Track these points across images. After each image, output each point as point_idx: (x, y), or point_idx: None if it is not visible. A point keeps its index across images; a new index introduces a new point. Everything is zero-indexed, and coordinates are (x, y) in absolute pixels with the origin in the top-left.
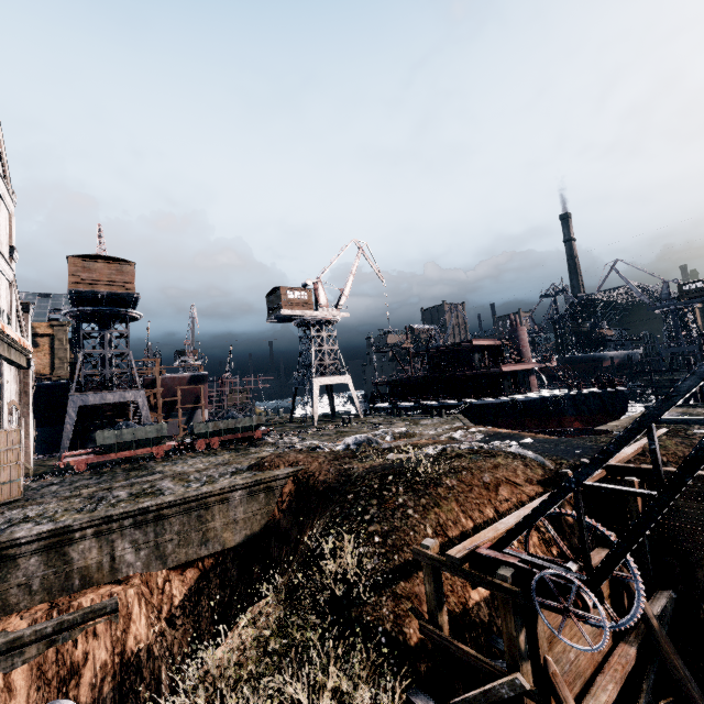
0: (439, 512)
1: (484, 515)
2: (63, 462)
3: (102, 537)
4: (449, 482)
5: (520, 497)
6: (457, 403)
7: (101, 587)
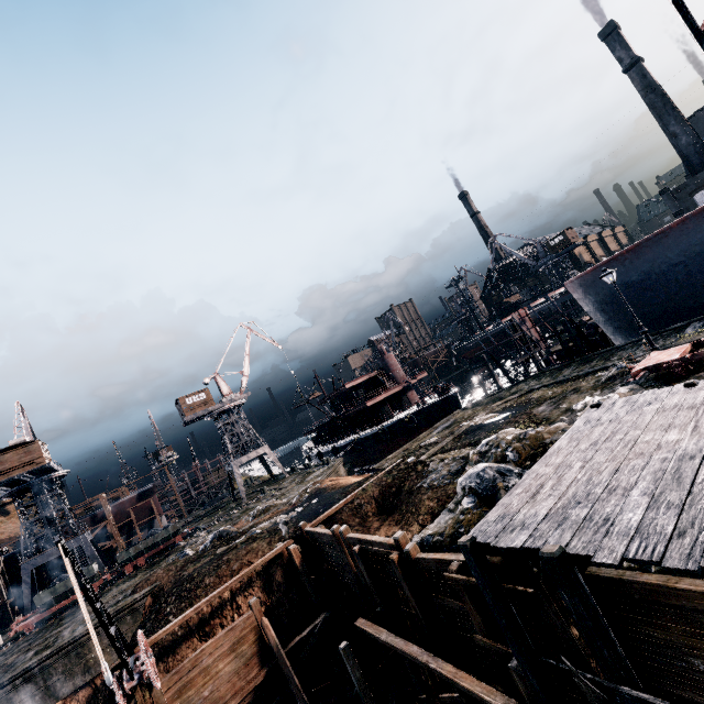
0: (190, 609)
1: (222, 599)
2: (15, 630)
3: (2, 699)
4: (207, 580)
5: (251, 575)
6: (351, 440)
7: None
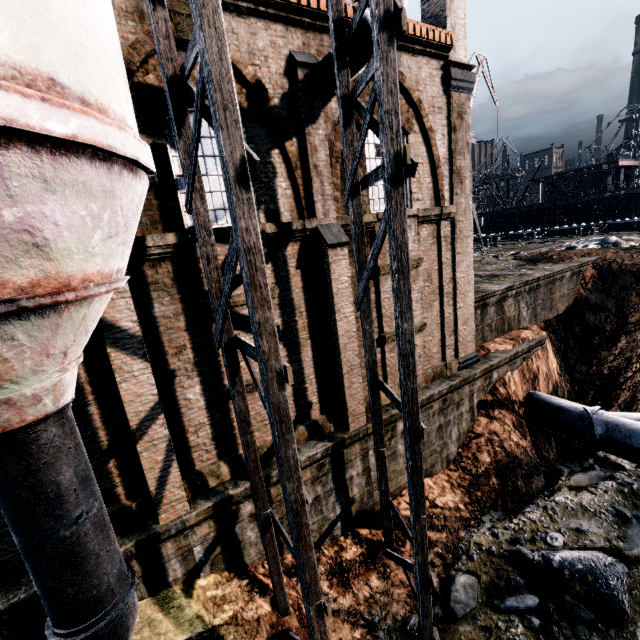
0: None
1: None
2: None
3: (515, 298)
4: None
5: None
6: (589, 225)
7: (521, 331)
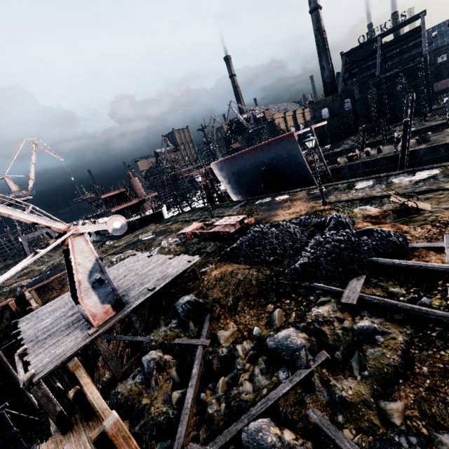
0: None
1: None
2: None
3: None
4: None
5: None
6: None
7: None
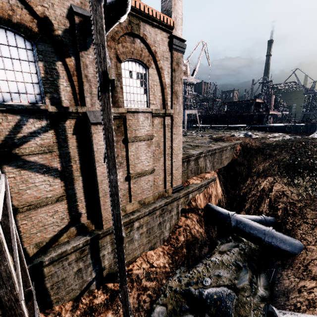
0: None
1: None
2: None
3: (204, 157)
4: None
5: None
6: (243, 126)
7: (206, 174)
